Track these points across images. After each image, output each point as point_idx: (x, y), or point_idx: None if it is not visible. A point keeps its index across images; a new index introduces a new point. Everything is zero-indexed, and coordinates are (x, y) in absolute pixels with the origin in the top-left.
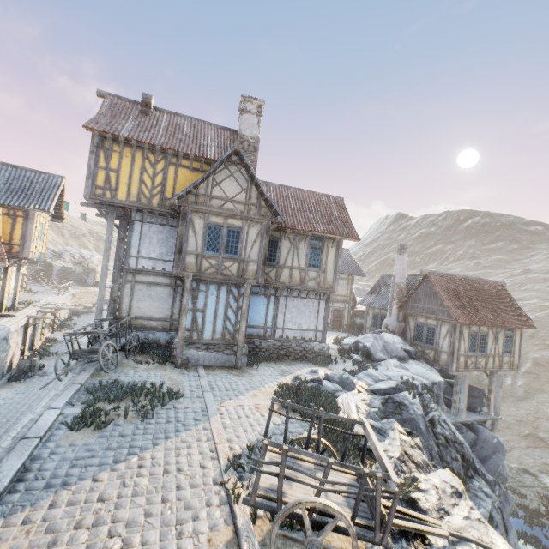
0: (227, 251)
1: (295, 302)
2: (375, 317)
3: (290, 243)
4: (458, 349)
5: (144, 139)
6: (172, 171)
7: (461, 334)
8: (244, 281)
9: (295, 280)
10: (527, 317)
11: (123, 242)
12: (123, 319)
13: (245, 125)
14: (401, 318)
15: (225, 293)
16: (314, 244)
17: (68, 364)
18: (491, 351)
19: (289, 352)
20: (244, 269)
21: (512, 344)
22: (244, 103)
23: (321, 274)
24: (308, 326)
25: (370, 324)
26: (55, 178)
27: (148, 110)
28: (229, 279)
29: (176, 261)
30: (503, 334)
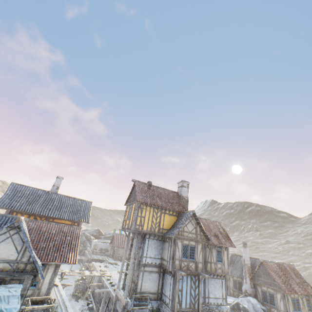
0: (190, 257)
1: (212, 280)
2: (234, 282)
3: (209, 249)
4: (289, 309)
5: (155, 203)
6: (163, 216)
7: (288, 299)
8: (197, 273)
9: (213, 269)
10: (311, 287)
11: (140, 249)
12: (146, 296)
13: (183, 191)
14: (252, 285)
15: (189, 280)
16: (218, 249)
17: None
18: (303, 309)
19: None
20: (197, 266)
21: (310, 304)
22: (182, 183)
23: (222, 265)
24: (219, 295)
25: (232, 286)
26: (89, 203)
27: (150, 187)
28: (192, 272)
29: (171, 263)
30: (305, 298)
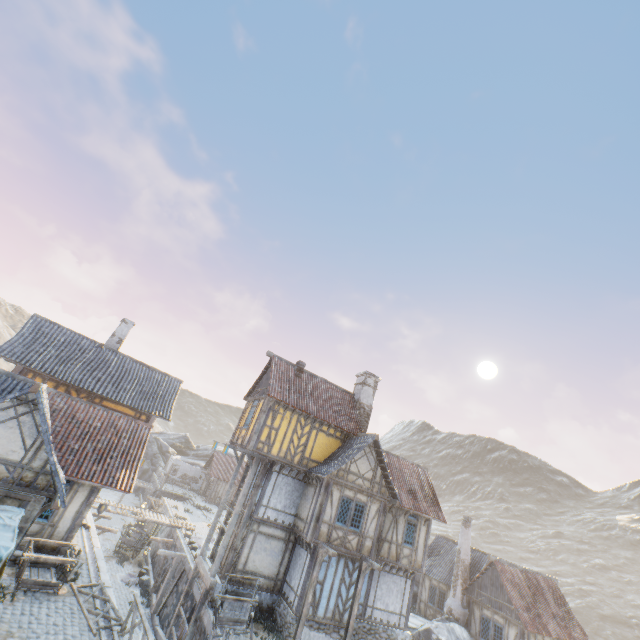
0: (352, 524)
1: (386, 577)
2: (432, 590)
3: (392, 515)
4: None
5: (303, 407)
6: (314, 434)
7: None
8: (360, 556)
9: (392, 555)
10: (581, 629)
11: (258, 488)
12: (253, 580)
13: (364, 395)
14: (465, 603)
15: (342, 566)
16: (410, 519)
17: (212, 633)
18: None
19: (376, 639)
20: (362, 544)
21: None
22: (366, 377)
23: (413, 552)
24: (394, 607)
25: (425, 597)
26: (175, 382)
27: (301, 373)
28: (350, 552)
29: (313, 528)
30: None
